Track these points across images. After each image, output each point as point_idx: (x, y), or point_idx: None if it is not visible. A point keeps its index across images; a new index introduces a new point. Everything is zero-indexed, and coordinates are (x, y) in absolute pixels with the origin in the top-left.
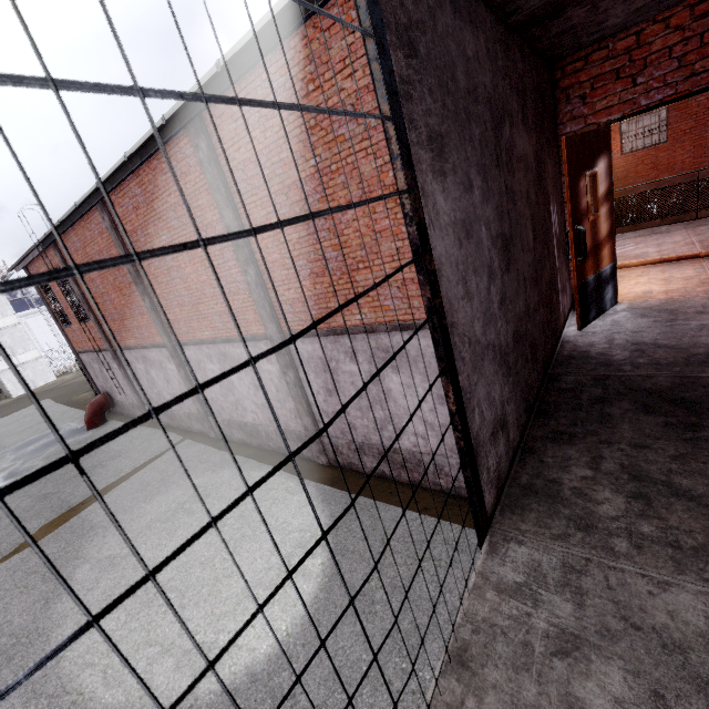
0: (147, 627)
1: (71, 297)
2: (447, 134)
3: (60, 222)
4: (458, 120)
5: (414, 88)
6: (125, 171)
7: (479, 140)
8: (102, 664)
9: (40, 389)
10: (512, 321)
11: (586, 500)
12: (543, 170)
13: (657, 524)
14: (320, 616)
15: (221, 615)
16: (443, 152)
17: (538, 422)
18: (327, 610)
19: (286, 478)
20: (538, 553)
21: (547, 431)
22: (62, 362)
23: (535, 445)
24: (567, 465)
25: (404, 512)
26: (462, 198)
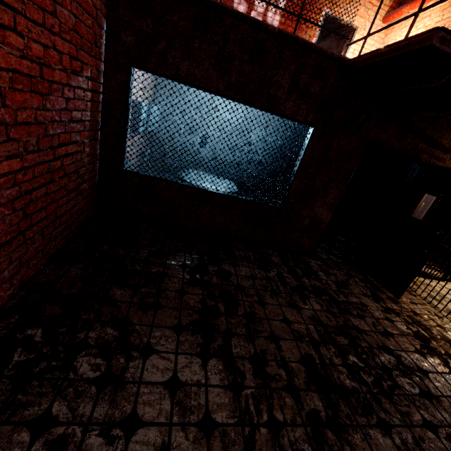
0: None
1: None
2: None
3: None
4: None
5: None
6: None
7: None
8: None
9: None
10: None
11: None
12: None
13: None
14: None
15: None
16: None
17: None
18: None
19: None
20: None
21: None
22: None
23: None
24: None
25: None
26: None
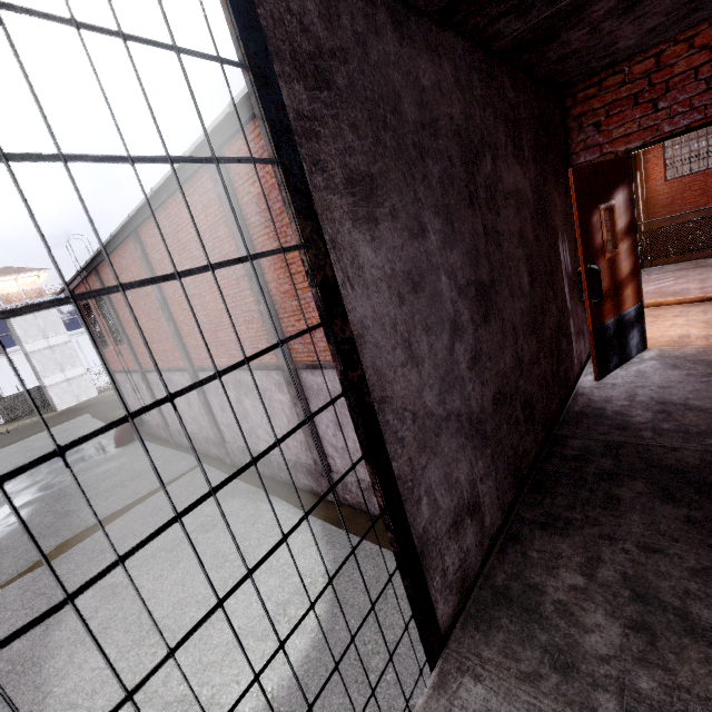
0: (134, 669)
1: (108, 320)
2: (381, 174)
3: (98, 251)
4: (402, 157)
5: (324, 124)
6: (153, 204)
7: (439, 177)
8: (85, 706)
9: (83, 404)
10: (492, 381)
11: (571, 622)
12: (547, 204)
13: (661, 678)
14: (309, 680)
15: (207, 664)
16: (374, 195)
17: (531, 499)
18: (317, 674)
19: (293, 513)
20: (497, 699)
21: (539, 513)
22: (105, 379)
23: (521, 531)
24: (555, 566)
25: (258, 676)
26: (407, 246)
